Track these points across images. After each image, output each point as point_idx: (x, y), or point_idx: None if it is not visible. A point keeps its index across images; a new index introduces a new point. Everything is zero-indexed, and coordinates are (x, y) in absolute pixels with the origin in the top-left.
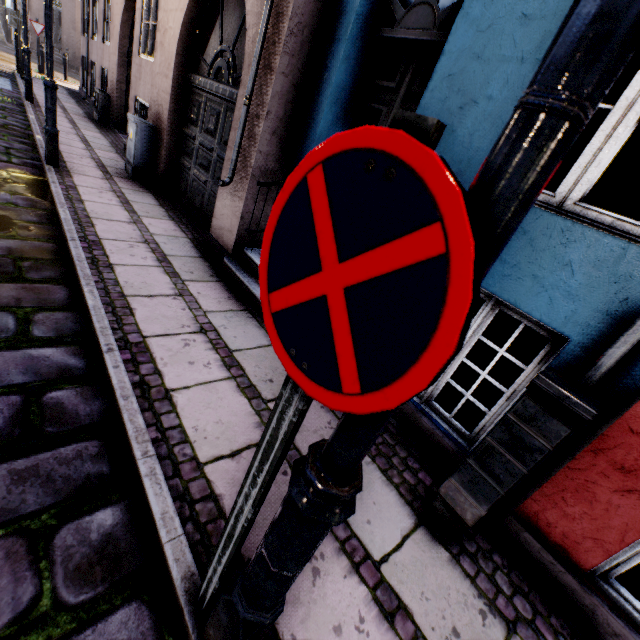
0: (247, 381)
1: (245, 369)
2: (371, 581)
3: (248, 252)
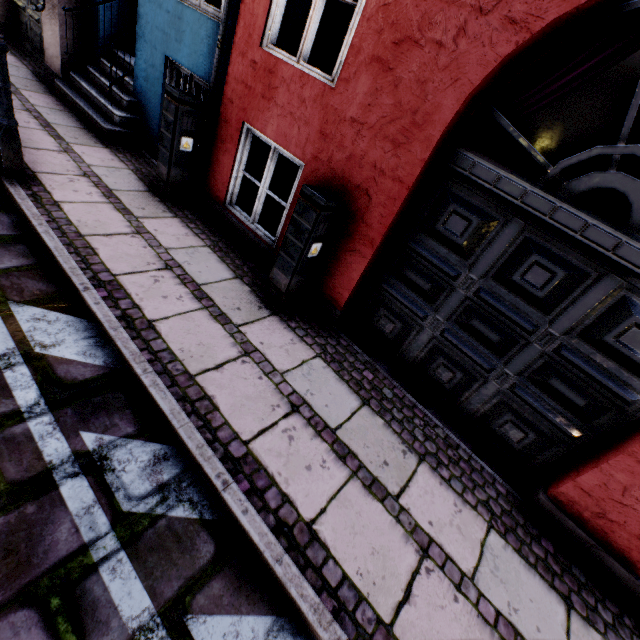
0: (57, 134)
1: (58, 131)
2: (104, 191)
3: (73, 74)
